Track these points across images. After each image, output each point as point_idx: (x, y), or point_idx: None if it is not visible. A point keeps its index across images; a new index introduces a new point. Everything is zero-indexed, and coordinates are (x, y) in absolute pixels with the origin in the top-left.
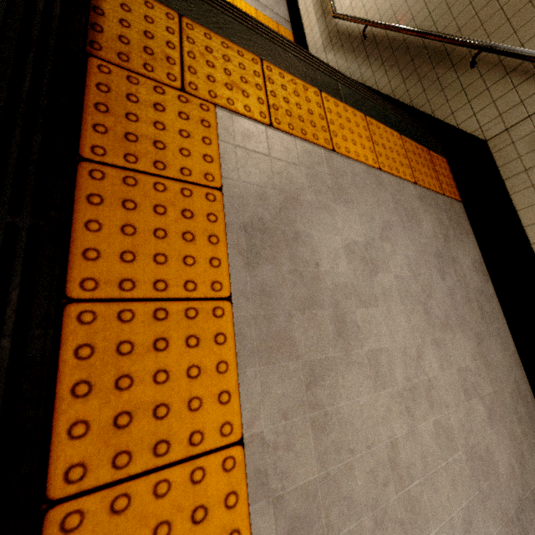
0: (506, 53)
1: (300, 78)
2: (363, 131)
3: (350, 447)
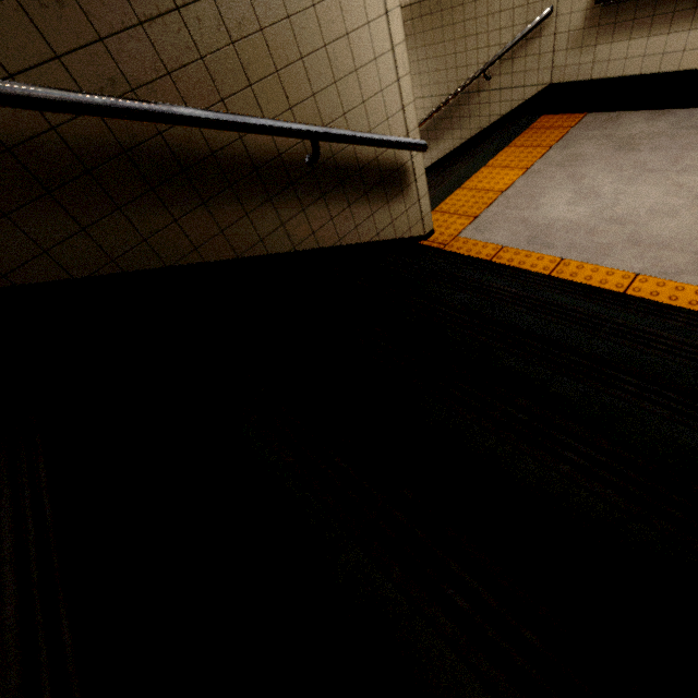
0: (498, 58)
1: (448, 196)
2: (495, 171)
3: (692, 239)
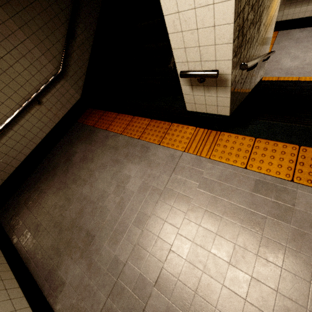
0: None
1: None
2: None
3: None
